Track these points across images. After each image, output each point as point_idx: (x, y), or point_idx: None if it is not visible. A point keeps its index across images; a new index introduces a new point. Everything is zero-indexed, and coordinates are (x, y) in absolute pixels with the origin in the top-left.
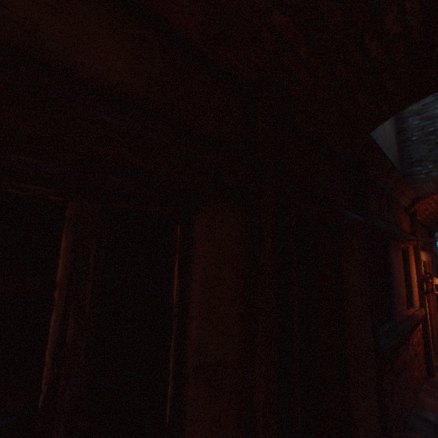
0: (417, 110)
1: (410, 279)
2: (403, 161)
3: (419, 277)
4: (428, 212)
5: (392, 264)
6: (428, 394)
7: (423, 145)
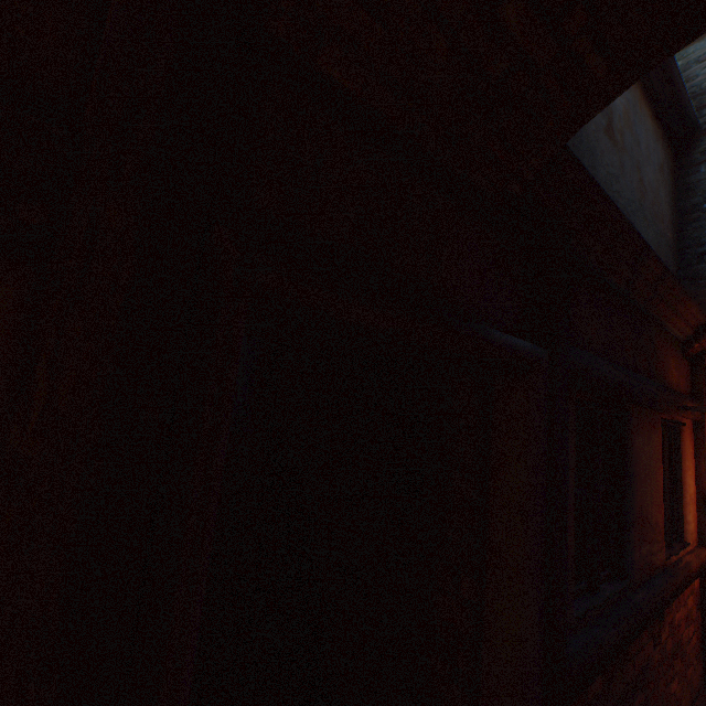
0: None
1: (680, 487)
2: (683, 251)
3: (701, 484)
4: None
5: (634, 457)
6: None
7: None
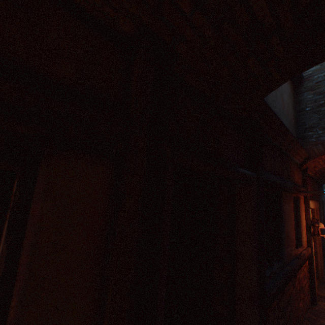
0: (311, 86)
1: (300, 223)
2: (298, 127)
3: (307, 221)
4: (317, 169)
5: (284, 212)
6: (311, 322)
7: (315, 114)
